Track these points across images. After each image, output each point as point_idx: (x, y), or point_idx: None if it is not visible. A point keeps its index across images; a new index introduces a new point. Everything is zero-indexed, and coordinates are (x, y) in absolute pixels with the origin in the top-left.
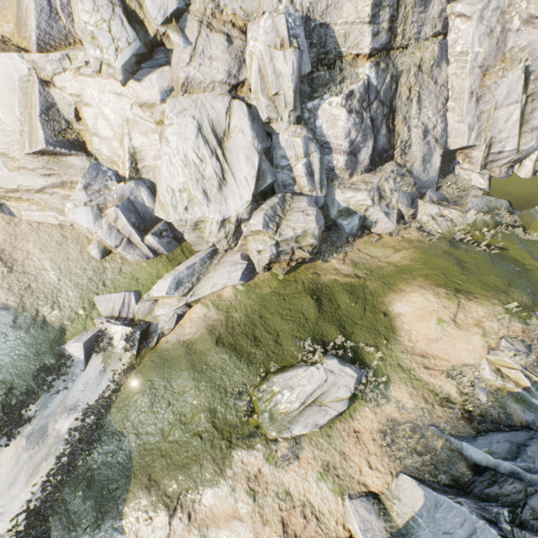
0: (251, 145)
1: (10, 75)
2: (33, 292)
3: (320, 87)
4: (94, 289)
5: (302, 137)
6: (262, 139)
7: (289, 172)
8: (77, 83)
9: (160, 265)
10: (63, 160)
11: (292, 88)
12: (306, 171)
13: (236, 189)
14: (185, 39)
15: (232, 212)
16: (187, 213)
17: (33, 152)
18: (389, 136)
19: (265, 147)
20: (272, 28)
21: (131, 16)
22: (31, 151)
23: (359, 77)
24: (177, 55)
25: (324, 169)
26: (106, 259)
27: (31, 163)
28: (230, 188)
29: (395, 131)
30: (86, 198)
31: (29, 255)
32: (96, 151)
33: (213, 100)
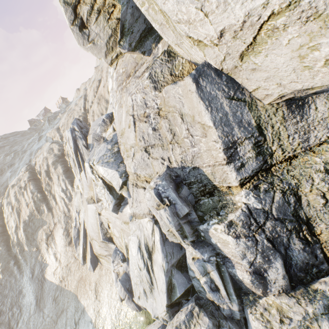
0: (161, 265)
1: (92, 211)
2: (99, 315)
3: (208, 209)
4: (115, 324)
5: (195, 261)
6: (172, 254)
7: (198, 281)
8: (106, 213)
9: (141, 318)
10: (108, 244)
11: (175, 229)
12: (208, 288)
13: (158, 295)
14: (128, 195)
15: (158, 312)
16: (139, 300)
17: (101, 241)
18: (311, 249)
19: (174, 261)
20: (151, 196)
21: (111, 188)
22: (100, 240)
23: (237, 204)
24: (128, 202)
25: (230, 283)
26: (122, 302)
27: (101, 244)
28: (156, 293)
29: (321, 240)
30: (113, 268)
31: (102, 289)
32: (116, 242)
33: (146, 223)
